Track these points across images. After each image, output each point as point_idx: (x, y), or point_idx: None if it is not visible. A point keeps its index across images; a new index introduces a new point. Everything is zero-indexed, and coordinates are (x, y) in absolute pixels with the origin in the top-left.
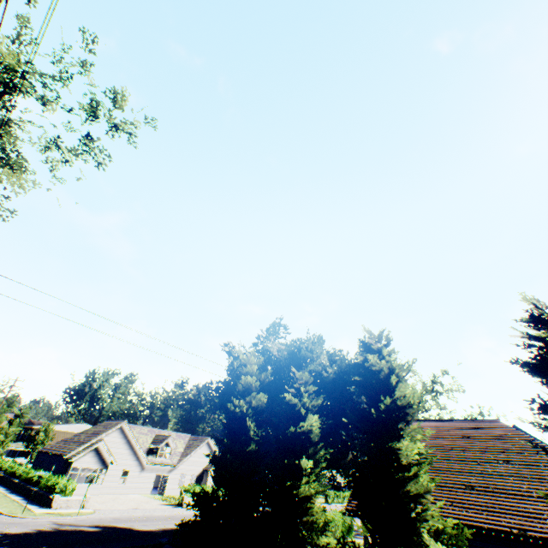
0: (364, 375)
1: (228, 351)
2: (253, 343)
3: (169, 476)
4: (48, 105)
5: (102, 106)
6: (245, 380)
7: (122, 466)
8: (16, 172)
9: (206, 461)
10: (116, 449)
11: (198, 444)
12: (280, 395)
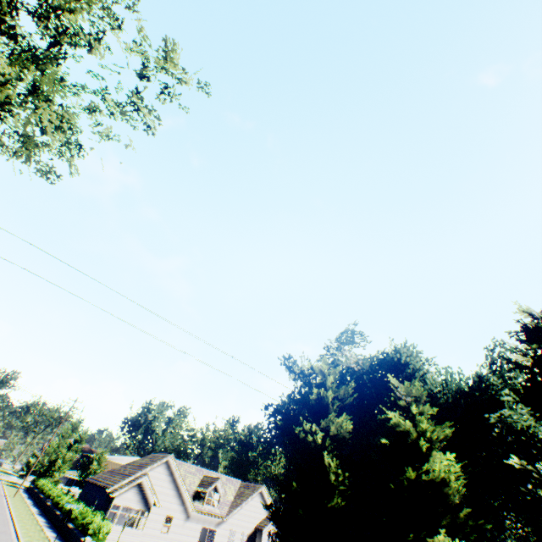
0: (539, 383)
1: (288, 366)
2: (320, 354)
3: (217, 531)
4: (94, 47)
5: (150, 45)
6: (317, 396)
7: (165, 510)
8: (50, 104)
9: (259, 517)
10: (161, 487)
11: (249, 493)
12: (378, 415)
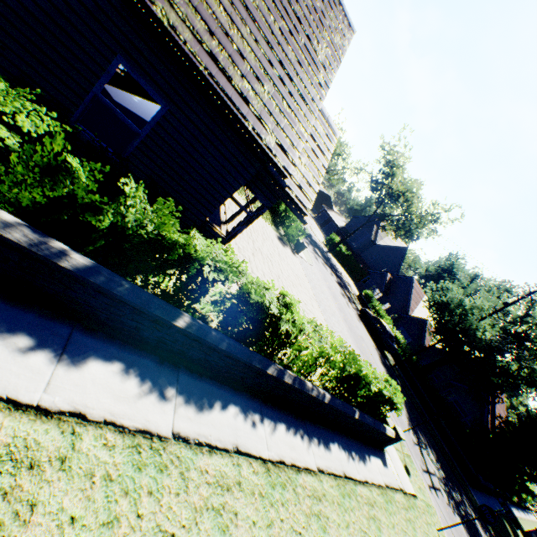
0: None
1: None
2: None
3: None
4: None
5: None
6: None
7: None
8: None
9: None
10: None
11: None
12: None
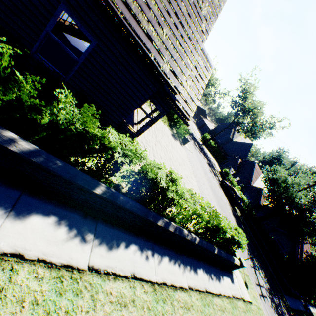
0: None
1: None
2: None
3: None
4: None
5: None
6: None
7: None
8: None
9: None
10: None
11: None
12: None
